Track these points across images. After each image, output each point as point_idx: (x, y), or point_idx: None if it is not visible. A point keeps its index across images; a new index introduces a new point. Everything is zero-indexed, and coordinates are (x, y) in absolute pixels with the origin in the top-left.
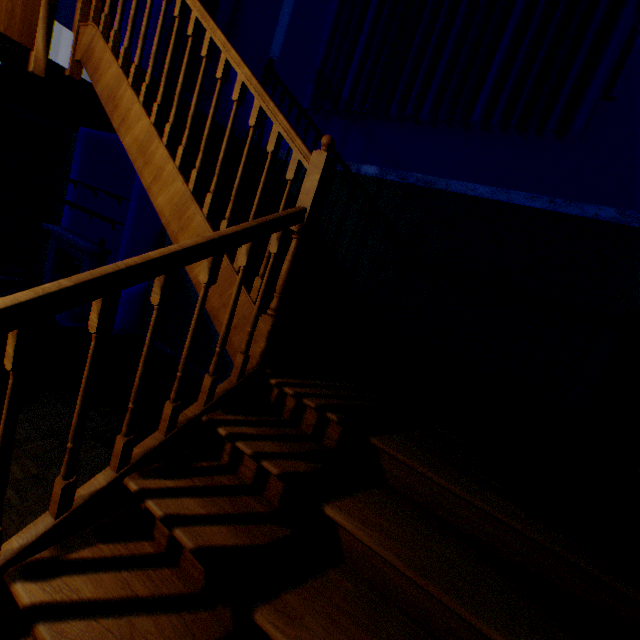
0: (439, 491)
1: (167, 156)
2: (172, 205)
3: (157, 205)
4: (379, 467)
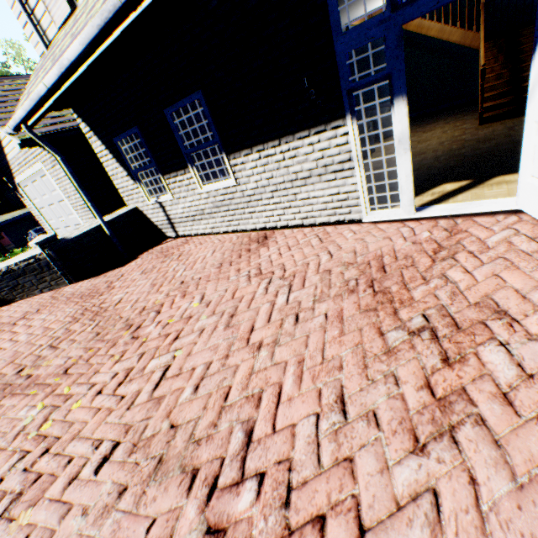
0: (533, 30)
1: (429, 23)
2: (436, 32)
3: (430, 36)
4: (518, 37)
